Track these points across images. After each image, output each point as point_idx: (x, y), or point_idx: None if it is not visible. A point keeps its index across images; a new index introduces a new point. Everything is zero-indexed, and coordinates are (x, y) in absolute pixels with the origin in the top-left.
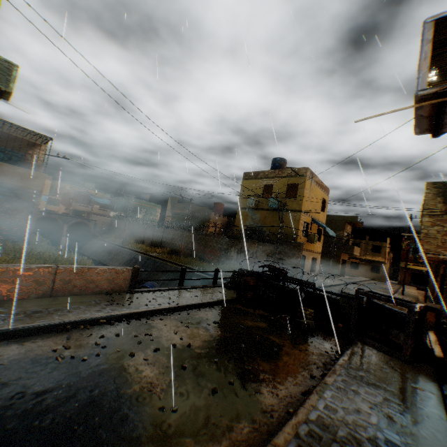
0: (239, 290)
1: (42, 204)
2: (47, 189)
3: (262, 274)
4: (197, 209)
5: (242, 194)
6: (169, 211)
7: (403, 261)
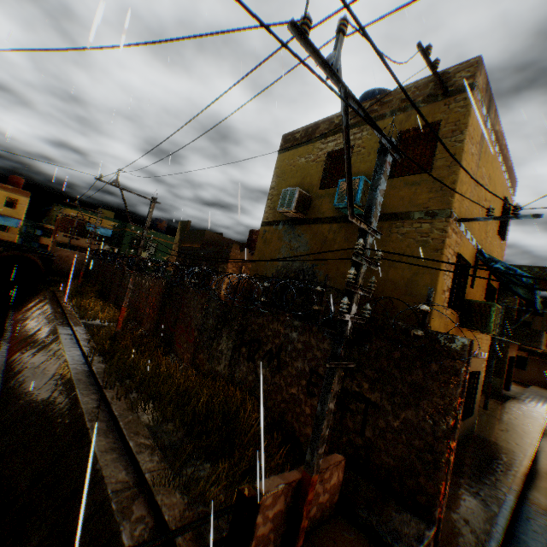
0: None
1: (12, 231)
2: (20, 210)
3: None
4: (219, 241)
5: (273, 188)
6: (176, 245)
7: None
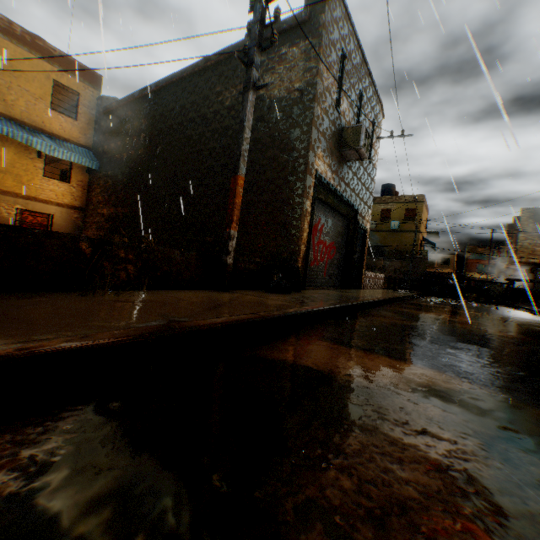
0: (415, 290)
1: None
2: None
3: (439, 276)
4: None
5: None
6: None
7: (468, 271)
